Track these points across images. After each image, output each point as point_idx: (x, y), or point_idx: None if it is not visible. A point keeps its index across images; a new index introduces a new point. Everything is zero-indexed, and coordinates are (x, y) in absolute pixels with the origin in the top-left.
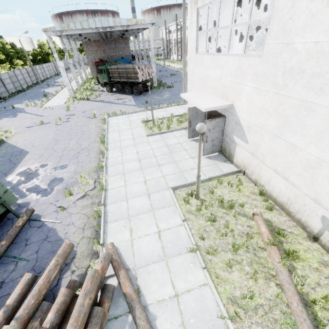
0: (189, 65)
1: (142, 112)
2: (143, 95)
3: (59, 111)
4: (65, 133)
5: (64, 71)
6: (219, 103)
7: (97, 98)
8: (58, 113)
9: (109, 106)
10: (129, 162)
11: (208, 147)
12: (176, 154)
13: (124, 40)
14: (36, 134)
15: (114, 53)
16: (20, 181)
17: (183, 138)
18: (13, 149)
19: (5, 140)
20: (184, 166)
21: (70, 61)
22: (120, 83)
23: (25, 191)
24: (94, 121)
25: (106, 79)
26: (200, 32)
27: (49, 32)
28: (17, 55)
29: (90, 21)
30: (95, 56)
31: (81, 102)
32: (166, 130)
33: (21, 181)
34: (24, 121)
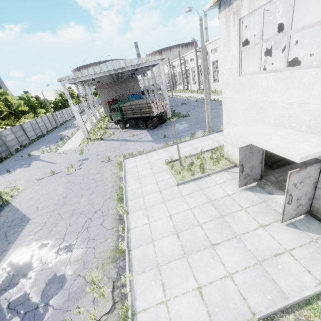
0: (226, 91)
1: (162, 150)
2: (158, 129)
3: (73, 155)
4: (75, 186)
5: (78, 114)
6: (316, 143)
7: (111, 136)
8: (71, 158)
9: (124, 145)
10: (162, 238)
11: (290, 210)
12: (232, 220)
13: (134, 79)
14: (44, 189)
15: (125, 91)
16: (5, 281)
17: (229, 185)
18: (13, 215)
19: (10, 200)
20: (257, 248)
21: (84, 105)
22: (133, 118)
23: (6, 310)
24: (109, 166)
25: (119, 117)
26: (246, 47)
27: (63, 81)
28: (40, 105)
29: (102, 66)
30: (108, 96)
31: (95, 142)
32: (201, 175)
33: (6, 283)
34: (36, 171)
